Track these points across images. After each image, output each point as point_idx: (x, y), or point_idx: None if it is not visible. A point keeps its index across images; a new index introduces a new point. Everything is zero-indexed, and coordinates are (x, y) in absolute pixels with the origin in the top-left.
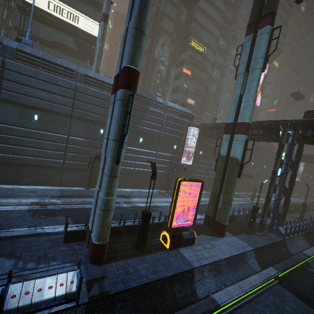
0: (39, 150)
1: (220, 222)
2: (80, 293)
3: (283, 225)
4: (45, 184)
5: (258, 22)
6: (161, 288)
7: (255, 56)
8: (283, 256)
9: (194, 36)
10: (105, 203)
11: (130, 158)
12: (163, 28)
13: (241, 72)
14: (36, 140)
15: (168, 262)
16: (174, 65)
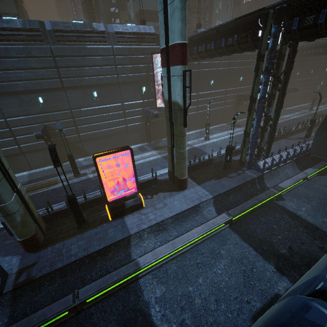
0: None
1: (178, 177)
2: (8, 283)
3: (268, 157)
4: (15, 172)
5: None
6: (91, 261)
7: None
8: (253, 194)
9: None
10: None
11: (92, 121)
12: None
13: None
14: None
15: (105, 235)
16: None
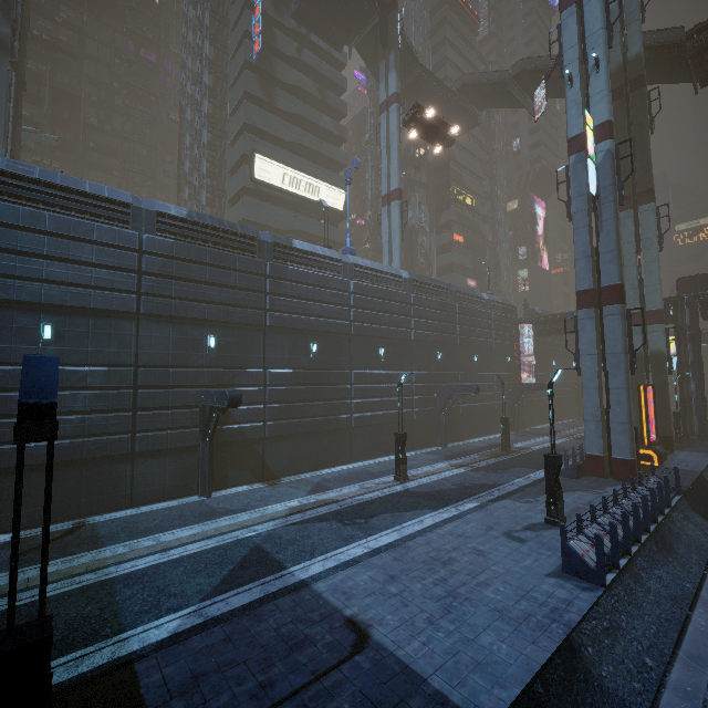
0: (391, 400)
1: (665, 435)
2: None
3: None
4: None
5: (635, 198)
6: (701, 488)
7: (645, 235)
8: None
9: (455, 183)
10: (630, 416)
11: None
12: (415, 179)
13: (630, 253)
14: (387, 385)
15: None
16: (432, 230)
